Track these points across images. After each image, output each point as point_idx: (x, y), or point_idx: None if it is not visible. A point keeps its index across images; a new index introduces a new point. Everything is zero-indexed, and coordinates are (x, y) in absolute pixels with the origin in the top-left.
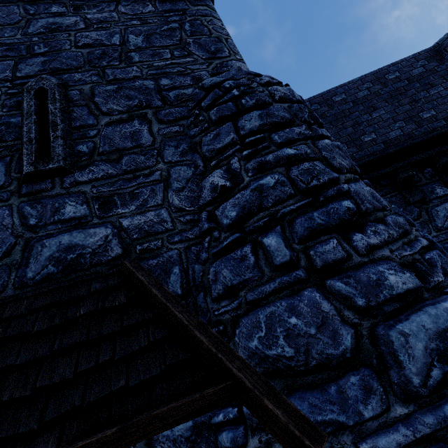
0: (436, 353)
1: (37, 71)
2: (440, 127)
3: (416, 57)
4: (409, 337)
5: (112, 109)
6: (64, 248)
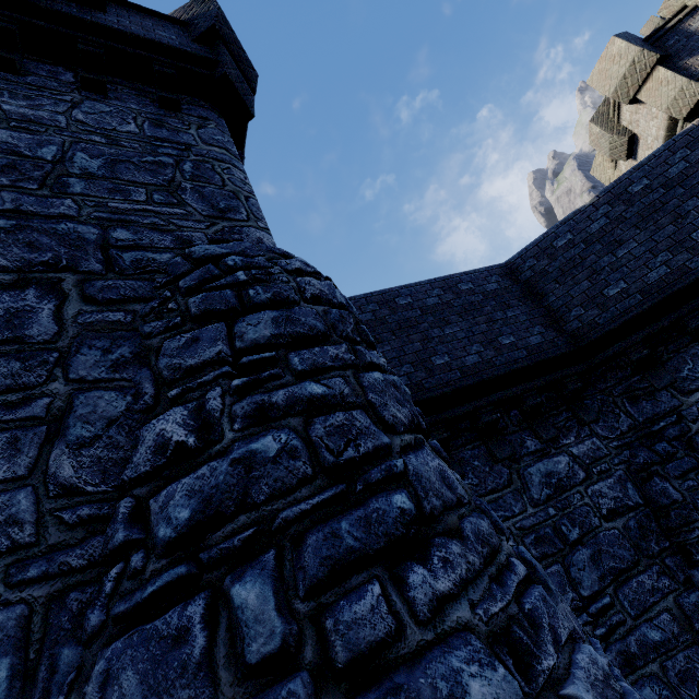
0: None
1: None
2: (522, 358)
3: (489, 270)
4: None
5: None
6: None
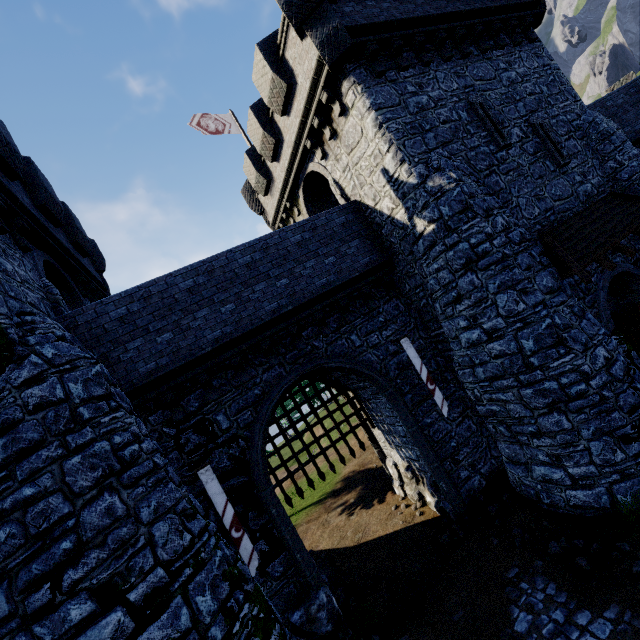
0: None
1: (525, 112)
2: (637, 134)
3: (624, 89)
4: None
5: (561, 133)
6: (583, 191)
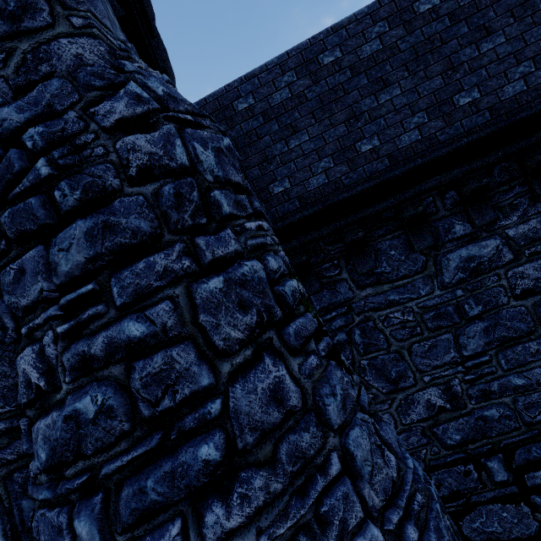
0: None
1: None
2: (480, 125)
3: None
4: None
5: None
6: None
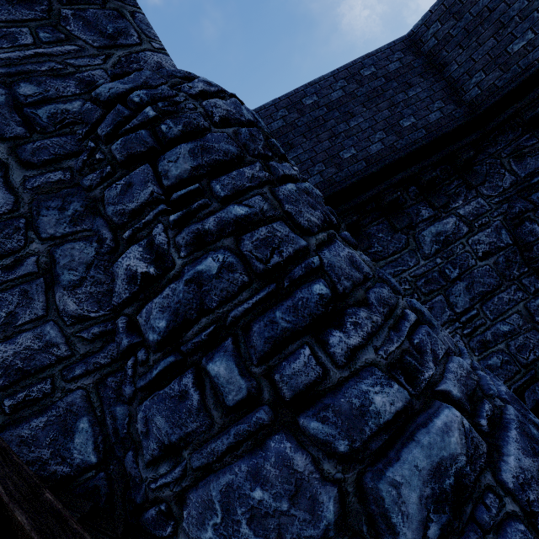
0: (432, 501)
1: None
2: (421, 137)
3: (391, 47)
4: (402, 487)
5: None
6: None
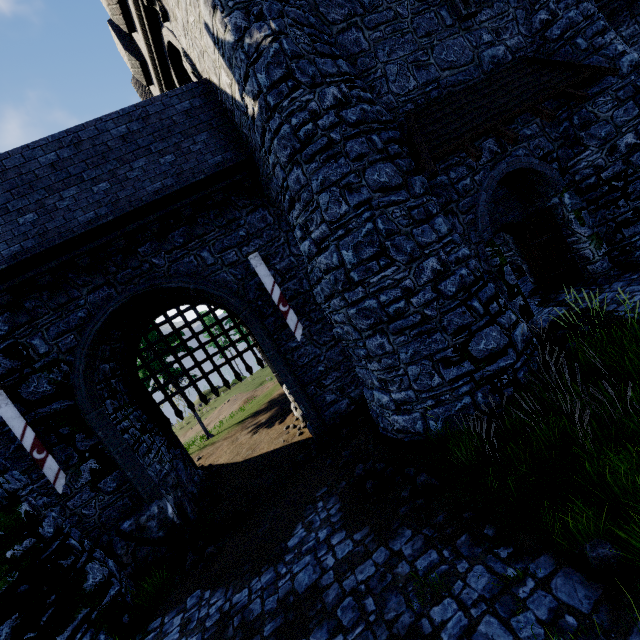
0: (630, 66)
1: None
2: None
3: None
4: (624, 62)
5: None
6: (491, 57)
